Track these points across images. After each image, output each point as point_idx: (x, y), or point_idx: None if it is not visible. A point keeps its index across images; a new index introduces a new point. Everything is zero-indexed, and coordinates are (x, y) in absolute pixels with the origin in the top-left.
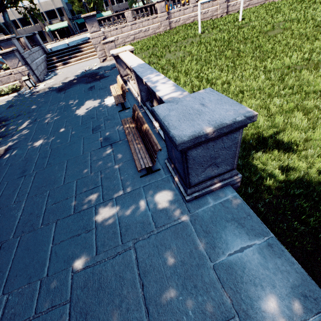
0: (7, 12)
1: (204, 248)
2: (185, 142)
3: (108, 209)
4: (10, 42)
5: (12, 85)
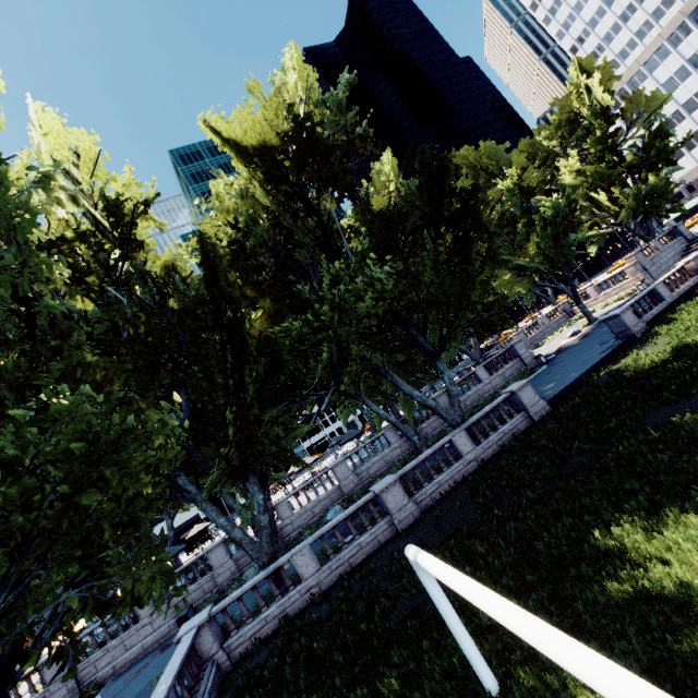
0: (650, 218)
1: (606, 347)
2: (601, 320)
3: (599, 344)
4: (632, 258)
5: (630, 290)
